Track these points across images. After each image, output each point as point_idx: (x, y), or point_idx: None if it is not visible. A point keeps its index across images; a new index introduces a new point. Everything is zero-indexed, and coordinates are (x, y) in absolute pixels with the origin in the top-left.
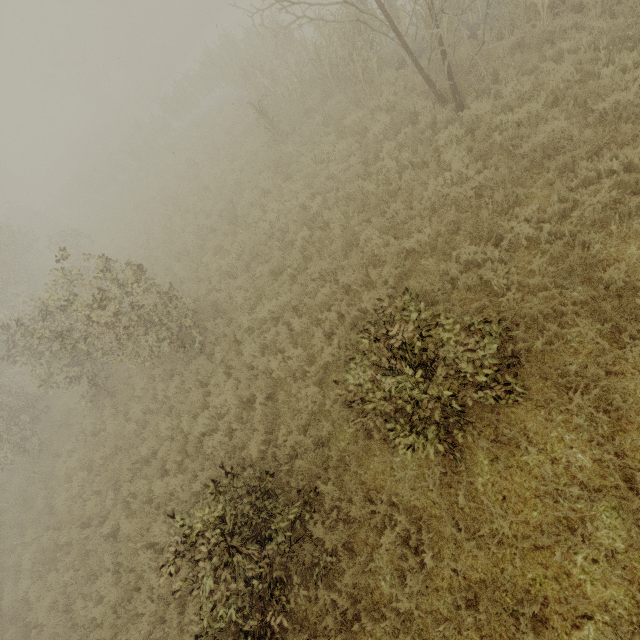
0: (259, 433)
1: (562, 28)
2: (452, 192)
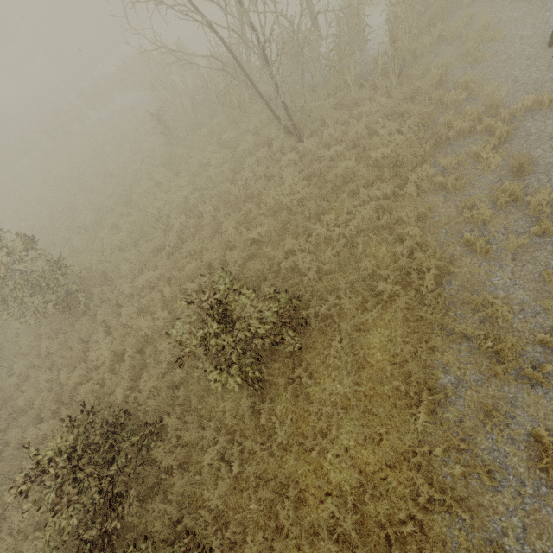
0: (125, 380)
1: (364, 98)
2: (285, 200)
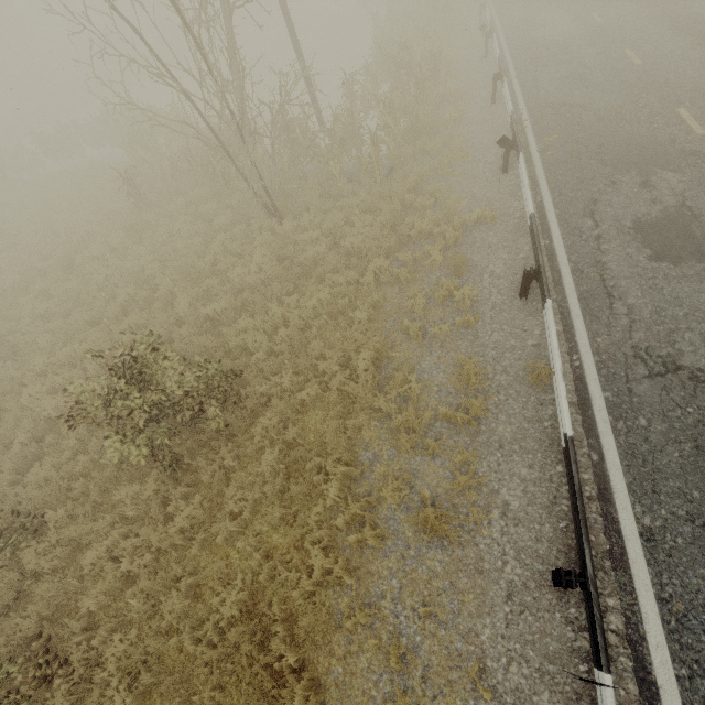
0: (6, 472)
1: (349, 191)
2: (249, 278)
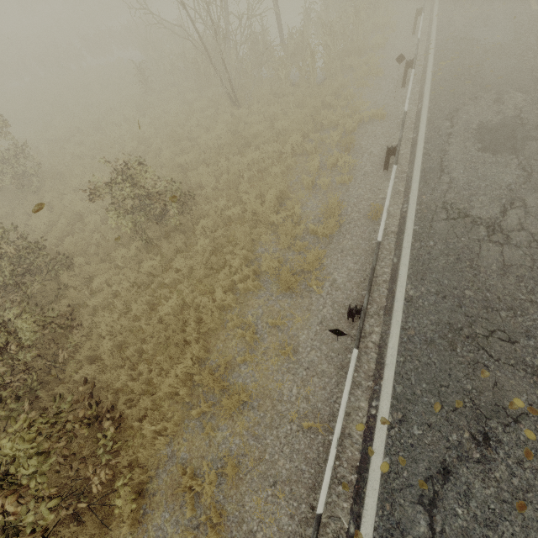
0: (53, 237)
1: (290, 92)
2: (210, 143)
